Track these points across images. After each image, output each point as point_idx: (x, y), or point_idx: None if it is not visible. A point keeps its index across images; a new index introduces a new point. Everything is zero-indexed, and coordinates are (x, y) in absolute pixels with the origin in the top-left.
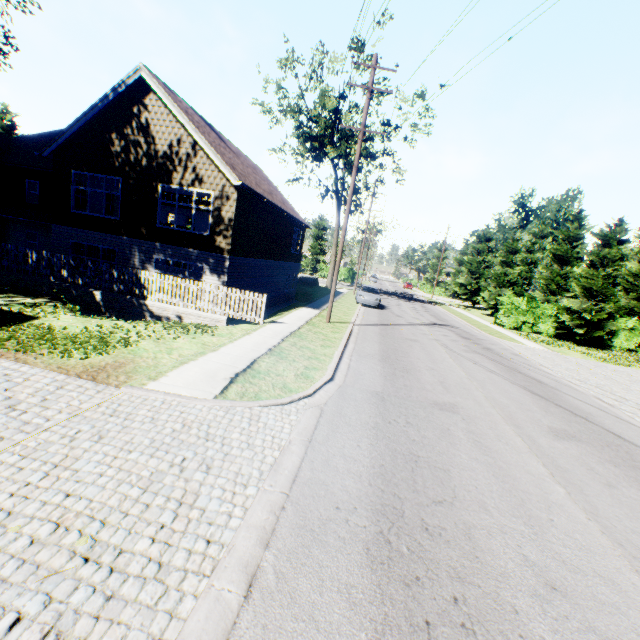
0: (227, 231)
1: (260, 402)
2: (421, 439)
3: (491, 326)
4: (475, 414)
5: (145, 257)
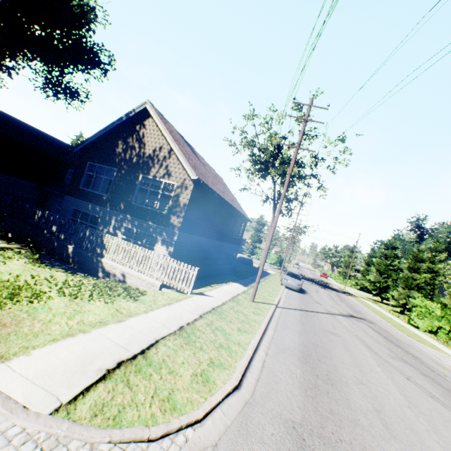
0: (181, 212)
1: (114, 432)
2: None
3: (405, 325)
4: None
5: (118, 225)
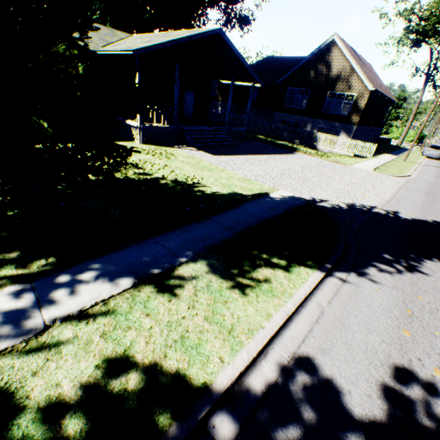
0: (358, 113)
1: (386, 174)
2: None
3: None
4: None
5: (312, 126)
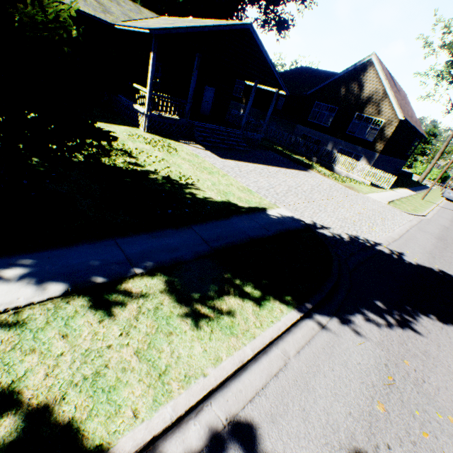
0: (383, 141)
1: (400, 210)
2: None
3: None
4: None
5: (334, 146)
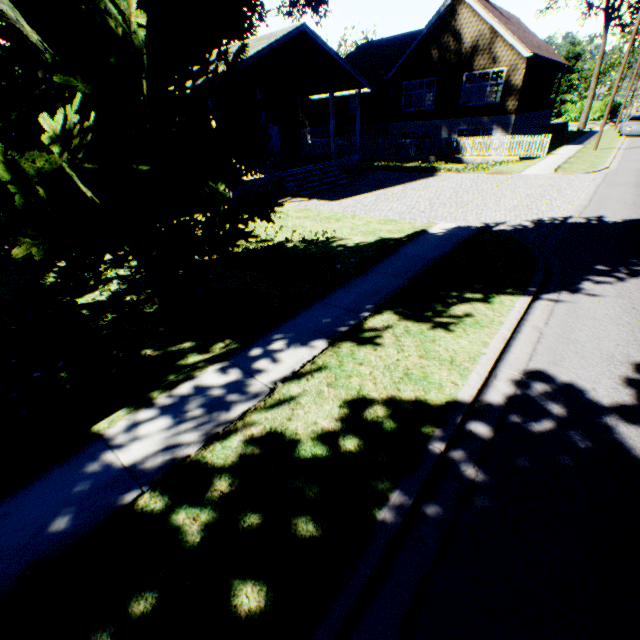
0: (514, 96)
1: (574, 173)
2: None
3: None
4: None
5: (450, 131)
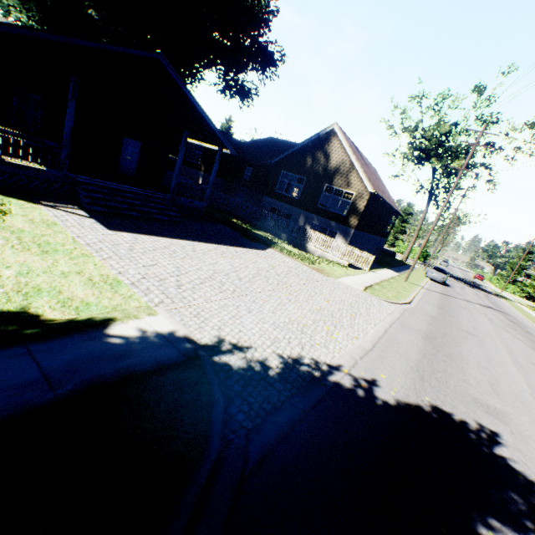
0: (356, 215)
1: (379, 298)
2: (450, 333)
3: None
4: (487, 341)
5: (306, 221)
